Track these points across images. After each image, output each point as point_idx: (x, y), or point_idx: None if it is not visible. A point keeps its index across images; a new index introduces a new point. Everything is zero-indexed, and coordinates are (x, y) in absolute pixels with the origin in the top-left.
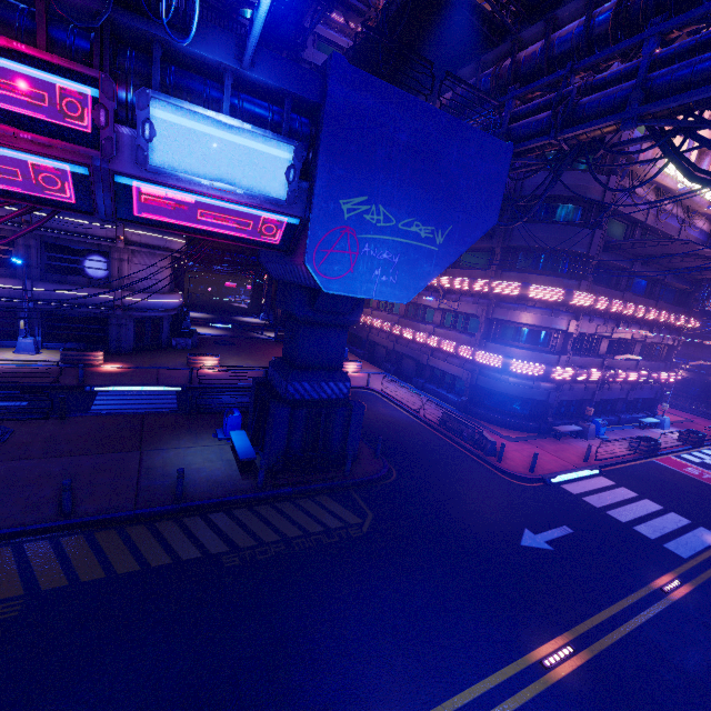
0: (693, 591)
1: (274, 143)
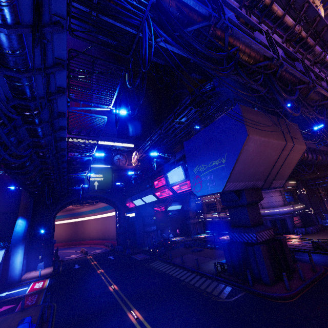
0: None
1: (179, 168)
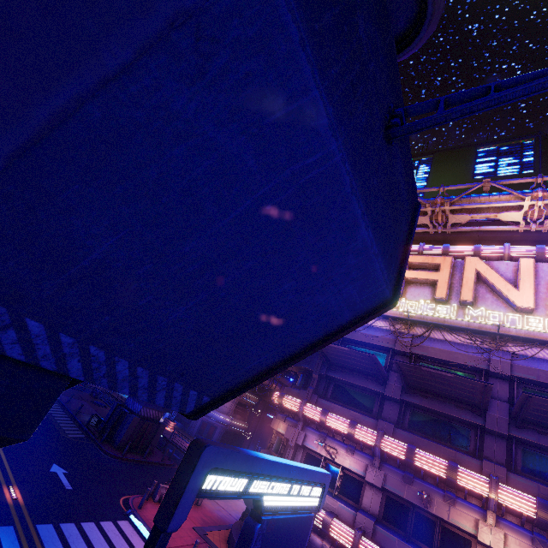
0: (6, 499)
1: None
